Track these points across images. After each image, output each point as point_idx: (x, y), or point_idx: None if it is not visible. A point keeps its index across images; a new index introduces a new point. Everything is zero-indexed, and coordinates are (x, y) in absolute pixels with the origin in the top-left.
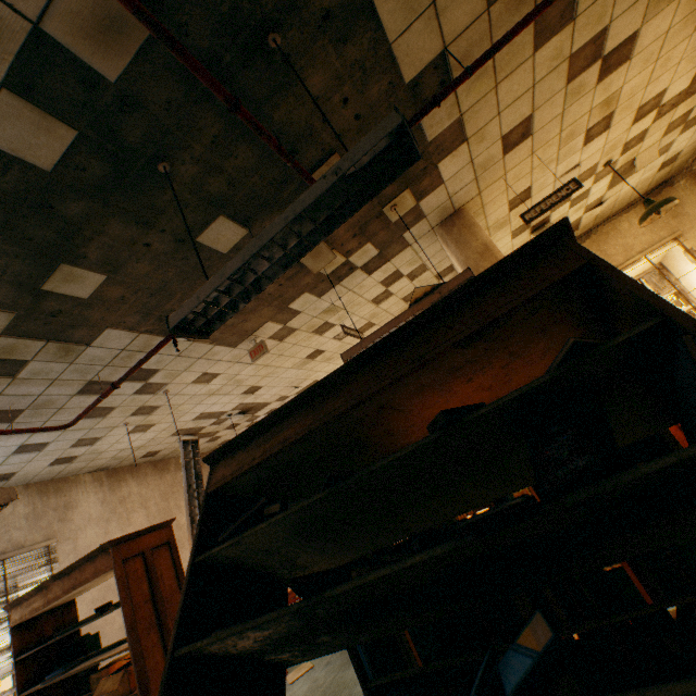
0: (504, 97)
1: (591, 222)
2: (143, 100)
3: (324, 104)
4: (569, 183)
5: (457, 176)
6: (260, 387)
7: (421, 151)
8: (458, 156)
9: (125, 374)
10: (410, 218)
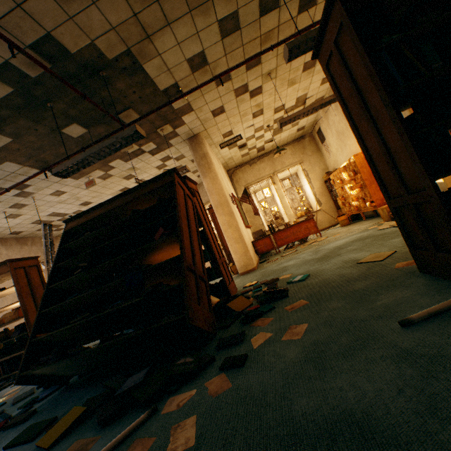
0: (208, 99)
1: (270, 148)
2: (45, 83)
3: (125, 92)
4: (238, 136)
5: (192, 122)
6: (91, 203)
7: (173, 112)
8: (191, 115)
9: (15, 185)
10: (172, 135)
